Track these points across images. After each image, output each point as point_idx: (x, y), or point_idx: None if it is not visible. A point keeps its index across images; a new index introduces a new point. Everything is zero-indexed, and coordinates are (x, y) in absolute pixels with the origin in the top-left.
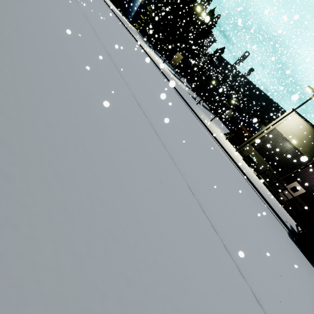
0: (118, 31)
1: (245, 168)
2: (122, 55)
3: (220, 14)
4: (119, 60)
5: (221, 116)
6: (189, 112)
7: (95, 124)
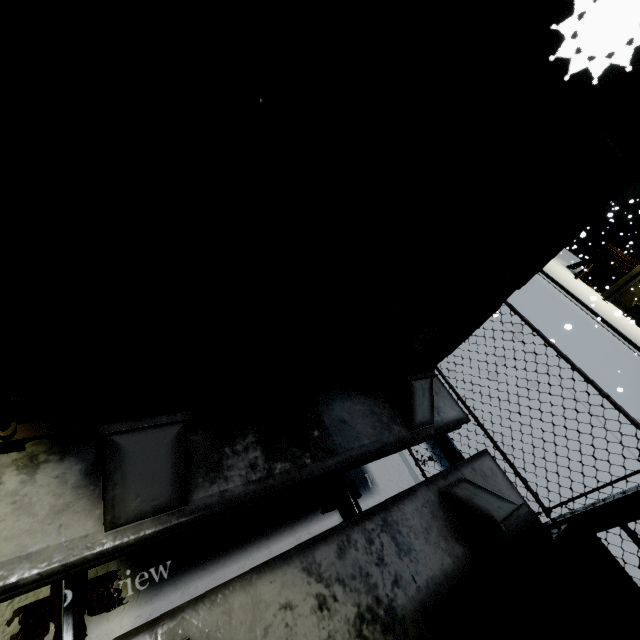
0: None
1: (634, 334)
2: None
3: None
4: None
5: None
6: None
7: None
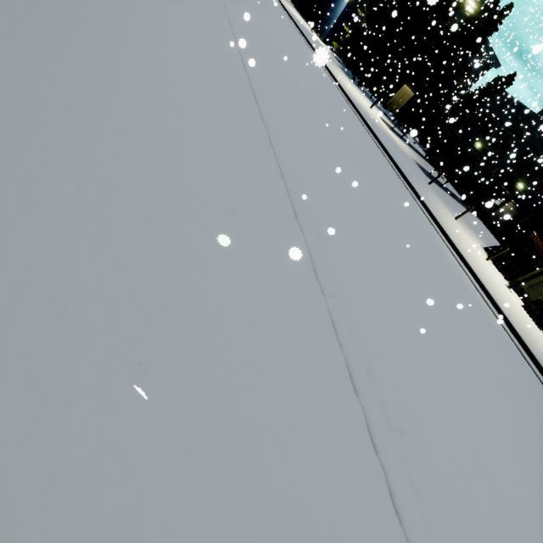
0: (292, 49)
1: (524, 326)
2: (281, 80)
3: (512, 3)
4: (271, 86)
5: (485, 214)
6: (404, 192)
7: (138, 159)
